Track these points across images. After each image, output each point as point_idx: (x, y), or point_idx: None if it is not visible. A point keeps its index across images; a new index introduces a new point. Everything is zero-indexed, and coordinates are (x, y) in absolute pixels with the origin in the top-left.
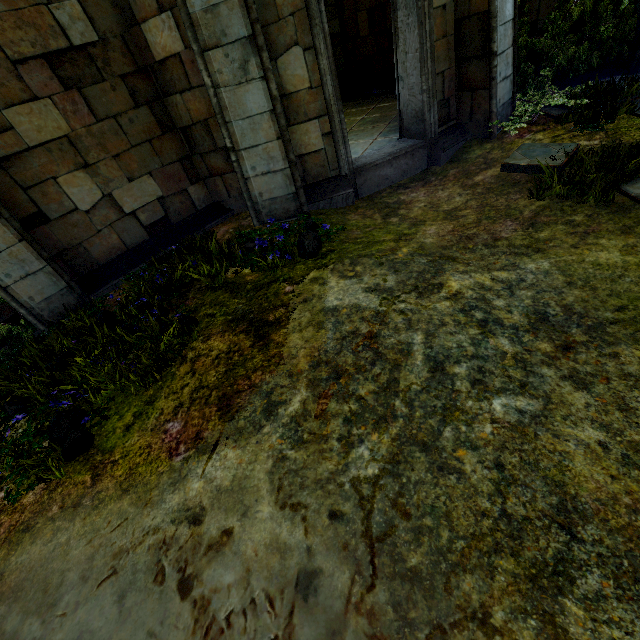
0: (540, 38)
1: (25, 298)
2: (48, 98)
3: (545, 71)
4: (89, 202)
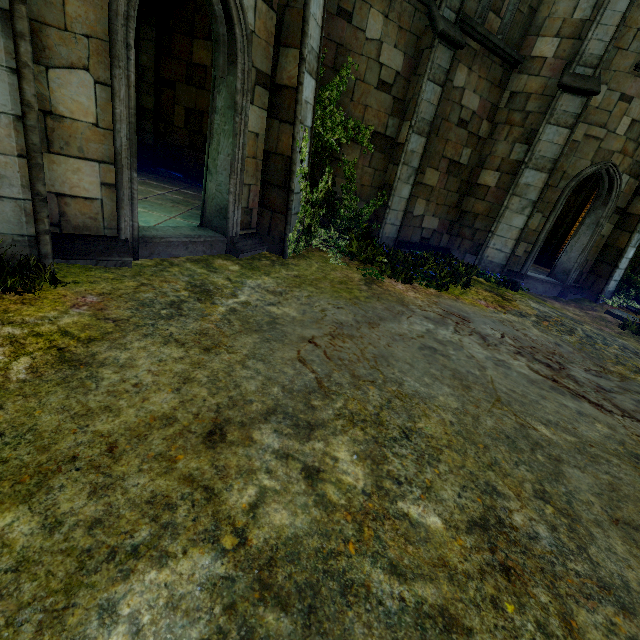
0: (635, 276)
1: (384, 231)
2: (440, 172)
3: (633, 290)
4: (417, 213)
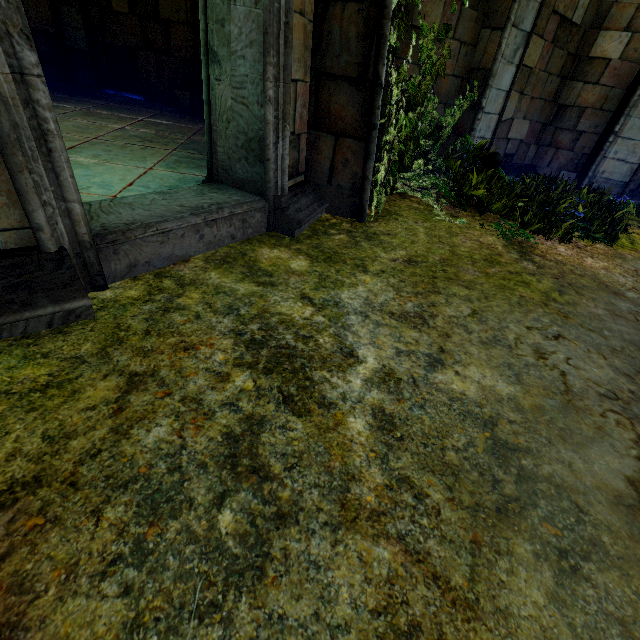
0: None
1: None
2: (544, 41)
3: None
4: (505, 116)
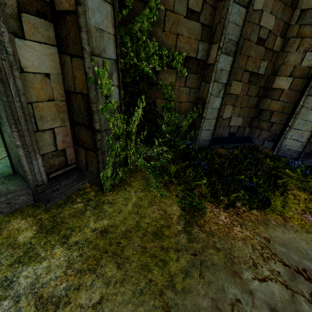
0: None
1: (201, 136)
2: (242, 83)
3: None
4: (226, 116)
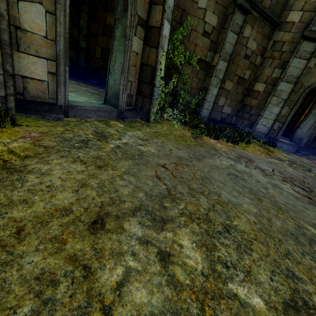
0: None
1: (202, 113)
2: (233, 82)
3: None
4: (220, 104)
